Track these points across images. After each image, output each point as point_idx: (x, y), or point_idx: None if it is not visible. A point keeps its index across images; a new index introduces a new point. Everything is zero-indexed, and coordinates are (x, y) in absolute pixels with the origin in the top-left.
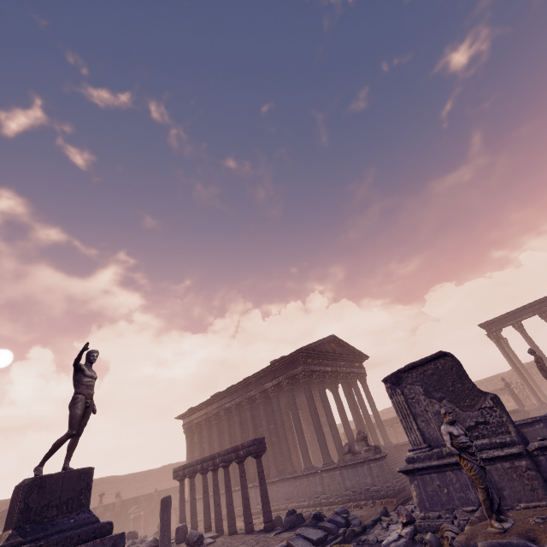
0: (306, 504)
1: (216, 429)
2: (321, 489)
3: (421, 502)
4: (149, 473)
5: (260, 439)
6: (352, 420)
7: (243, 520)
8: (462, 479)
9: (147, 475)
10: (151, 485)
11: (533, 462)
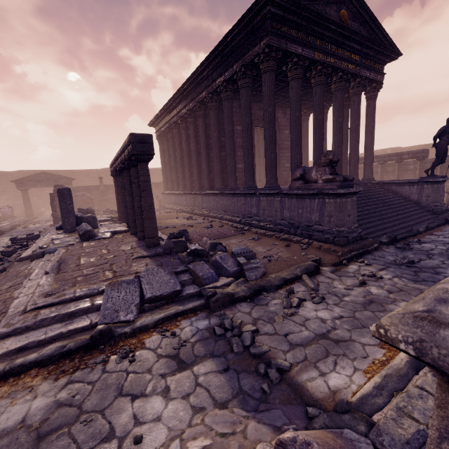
0: (238, 220)
1: (177, 138)
2: (256, 211)
3: None
4: (154, 171)
5: (141, 136)
6: None
7: (184, 218)
8: None
9: (152, 172)
10: (157, 178)
11: None
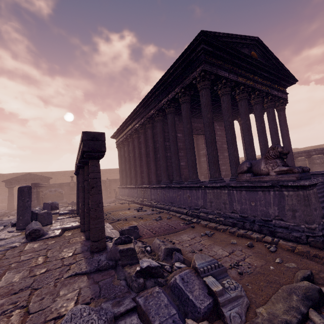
0: (185, 212)
1: (131, 145)
2: (202, 203)
3: None
4: (114, 170)
5: (94, 134)
6: None
7: (134, 209)
8: None
9: (113, 171)
10: (116, 176)
11: None
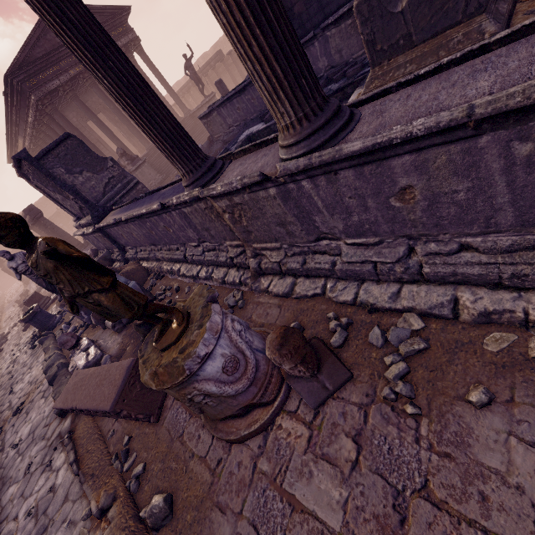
0: None
1: None
2: None
3: (95, 247)
4: None
5: (28, 208)
6: (206, 52)
7: None
8: (94, 239)
9: None
10: None
11: (103, 234)
